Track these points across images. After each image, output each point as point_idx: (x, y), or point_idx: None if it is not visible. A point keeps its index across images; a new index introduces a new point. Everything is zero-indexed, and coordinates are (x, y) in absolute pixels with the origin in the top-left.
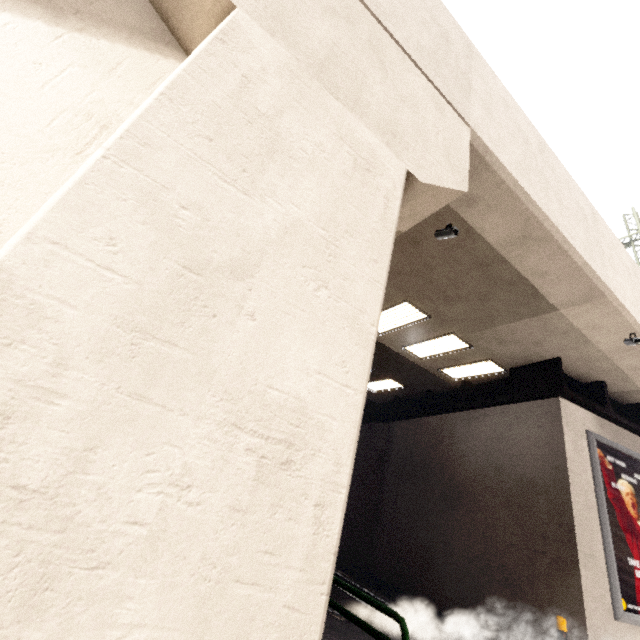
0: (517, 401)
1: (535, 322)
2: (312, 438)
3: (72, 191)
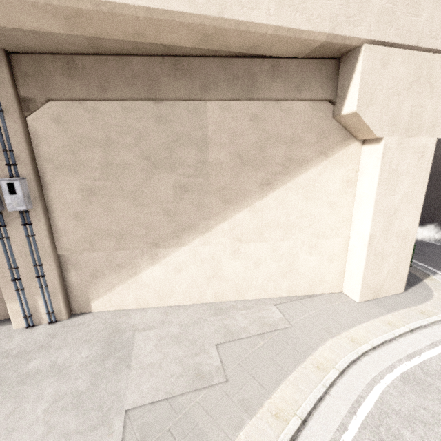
0: None
1: None
2: (409, 233)
3: (372, 218)
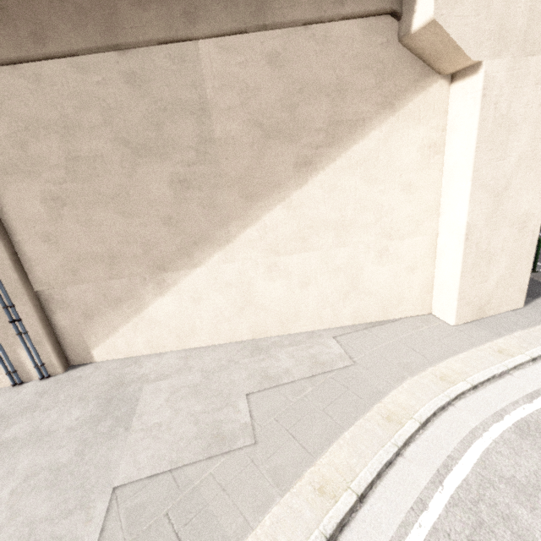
0: None
1: None
2: (530, 218)
3: (470, 198)
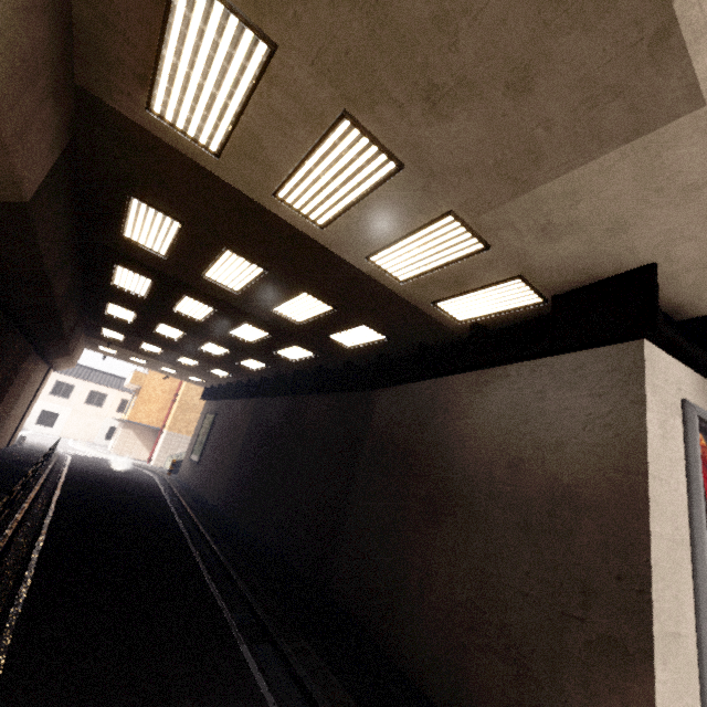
0: (561, 351)
1: (632, 159)
2: None
3: None
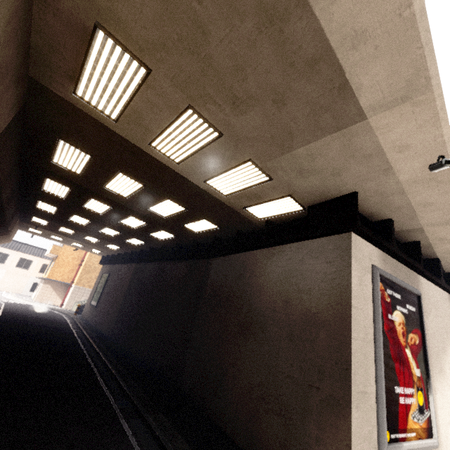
0: (311, 237)
1: (338, 140)
2: None
3: None
